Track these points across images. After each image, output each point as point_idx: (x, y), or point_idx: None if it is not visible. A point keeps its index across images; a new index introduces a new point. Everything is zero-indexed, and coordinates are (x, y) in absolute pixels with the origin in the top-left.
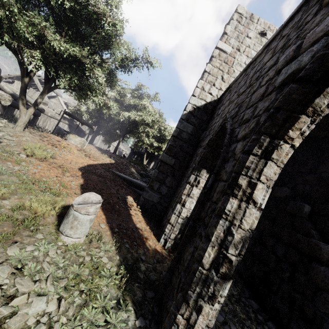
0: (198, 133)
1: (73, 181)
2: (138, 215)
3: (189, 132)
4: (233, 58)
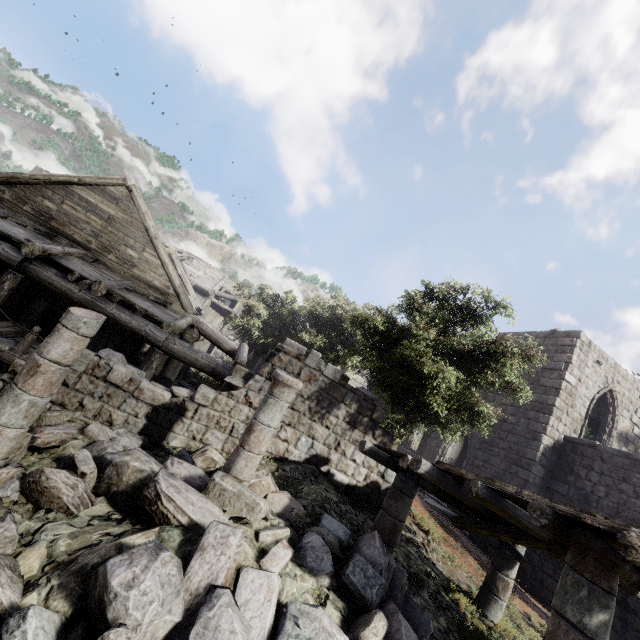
0: (547, 477)
1: (474, 563)
2: (522, 589)
3: (542, 477)
4: (576, 390)
